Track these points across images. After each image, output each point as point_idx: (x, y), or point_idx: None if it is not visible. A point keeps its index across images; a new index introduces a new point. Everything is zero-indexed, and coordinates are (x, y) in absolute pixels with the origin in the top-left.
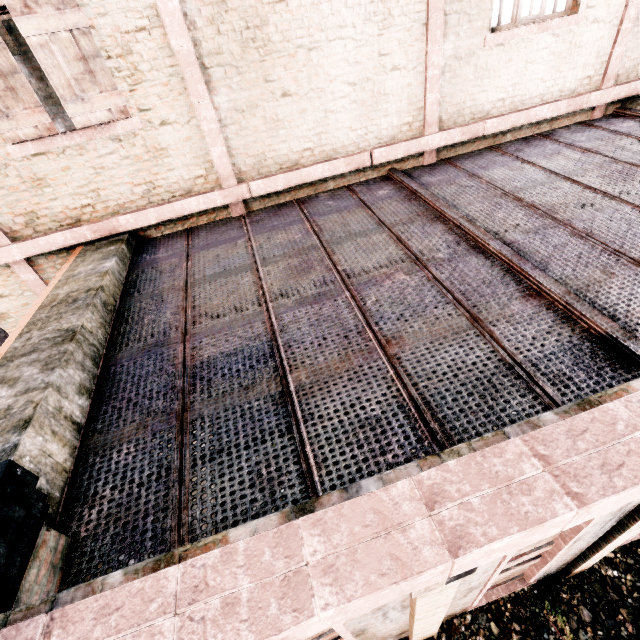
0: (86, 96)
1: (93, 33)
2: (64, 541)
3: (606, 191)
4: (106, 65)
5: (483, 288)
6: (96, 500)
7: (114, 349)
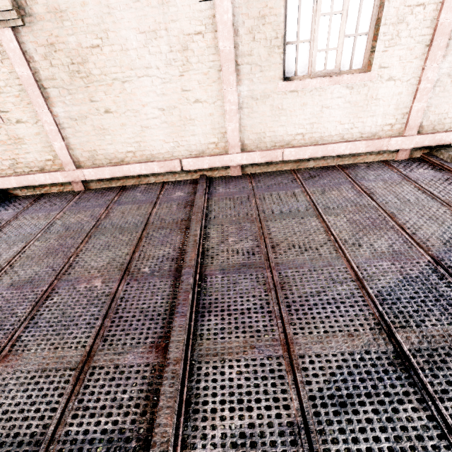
0: None
1: None
2: None
3: (339, 239)
4: None
5: (134, 320)
6: None
7: None
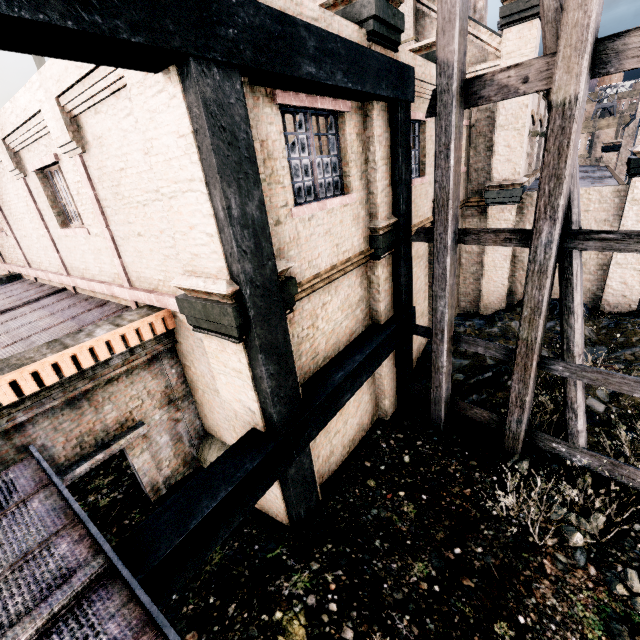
0: None
1: None
2: None
3: None
4: None
5: None
6: None
7: None
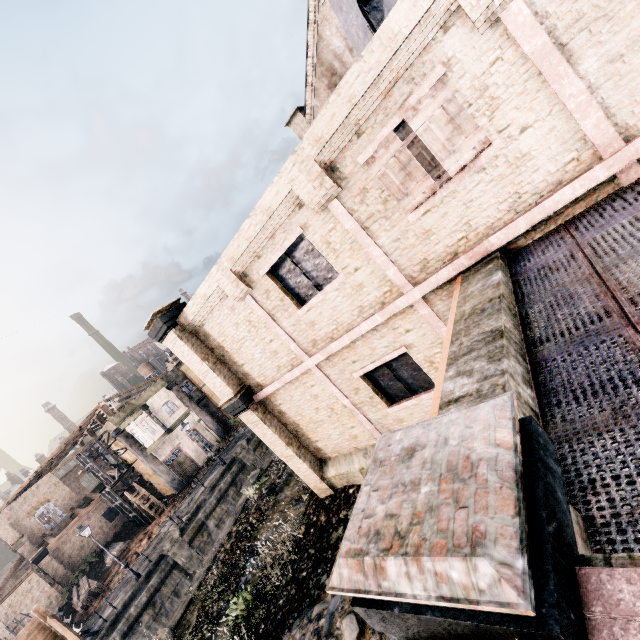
0: (455, 148)
1: (456, 96)
2: (580, 520)
3: None
4: (467, 114)
5: None
6: (597, 487)
7: (533, 347)
